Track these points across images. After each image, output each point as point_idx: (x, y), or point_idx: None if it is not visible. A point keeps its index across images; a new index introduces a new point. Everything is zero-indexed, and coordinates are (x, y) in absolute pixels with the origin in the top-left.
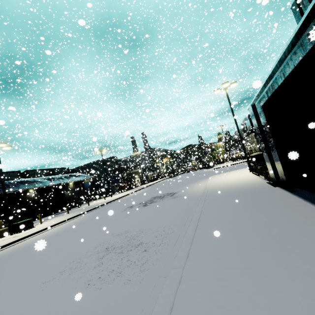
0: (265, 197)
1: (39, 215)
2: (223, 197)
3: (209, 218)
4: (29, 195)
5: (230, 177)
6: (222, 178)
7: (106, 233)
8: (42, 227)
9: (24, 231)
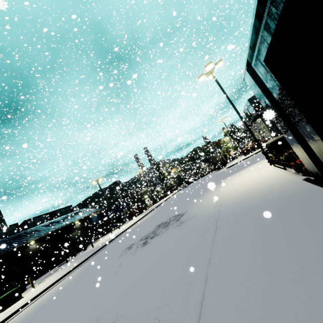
0: (318, 216)
1: (29, 278)
2: (242, 221)
3: (222, 297)
4: (31, 248)
5: (246, 178)
6: (236, 181)
7: (74, 322)
8: (28, 297)
9: (9, 308)
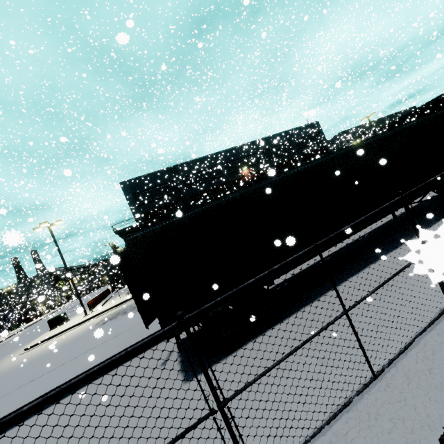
0: None
1: None
2: None
3: None
4: None
5: None
6: None
7: None
8: None
9: None
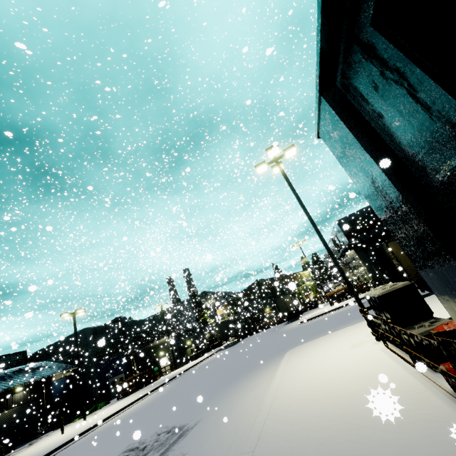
0: None
1: None
2: None
3: None
4: None
5: (328, 363)
6: (309, 365)
7: None
8: None
9: None
